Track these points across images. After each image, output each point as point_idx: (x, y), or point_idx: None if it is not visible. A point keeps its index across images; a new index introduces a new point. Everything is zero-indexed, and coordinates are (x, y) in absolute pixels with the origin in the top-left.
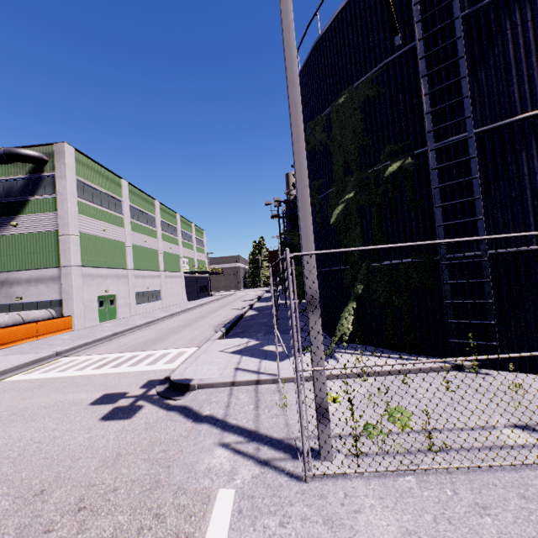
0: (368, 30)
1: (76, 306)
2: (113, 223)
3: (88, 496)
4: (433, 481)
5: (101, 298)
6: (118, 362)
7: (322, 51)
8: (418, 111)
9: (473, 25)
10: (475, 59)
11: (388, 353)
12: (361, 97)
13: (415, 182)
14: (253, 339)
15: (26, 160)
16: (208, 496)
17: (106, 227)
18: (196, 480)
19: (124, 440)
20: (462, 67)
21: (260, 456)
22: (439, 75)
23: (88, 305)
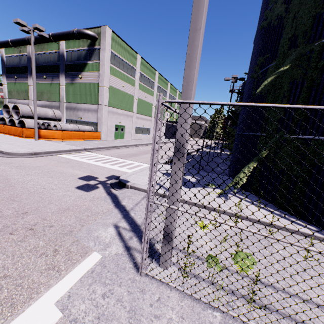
0: None
1: (103, 127)
2: (128, 82)
3: (39, 224)
4: None
5: (117, 126)
6: (107, 161)
7: None
8: None
9: None
10: None
11: (272, 208)
12: None
13: None
14: None
15: (87, 38)
16: (86, 253)
17: (124, 85)
18: (88, 240)
19: (76, 202)
20: None
21: (128, 243)
22: None
23: (110, 128)
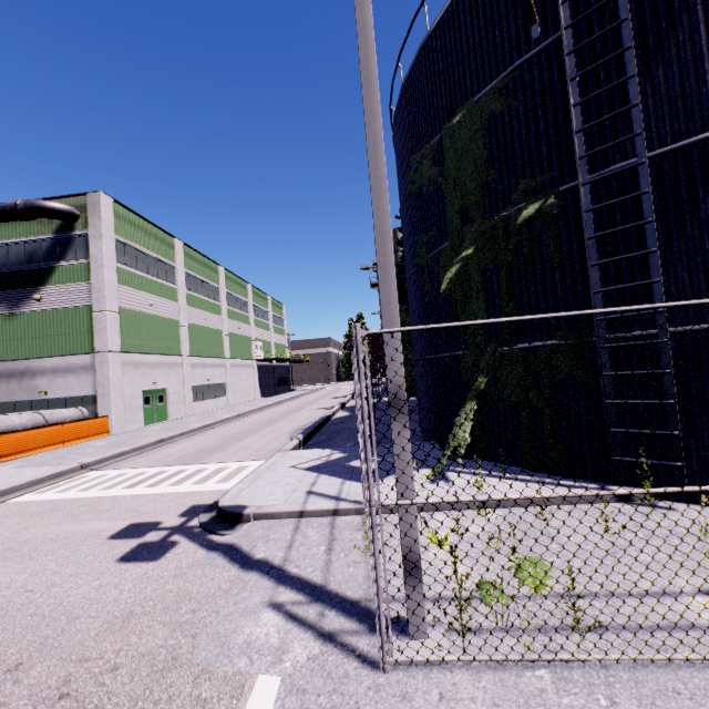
0: (494, 20)
1: (115, 403)
2: (163, 295)
3: (77, 676)
4: (578, 680)
5: (147, 393)
6: (158, 479)
7: (431, 55)
8: (565, 130)
9: (646, 2)
10: (648, 50)
11: (523, 474)
12: (485, 114)
13: (561, 232)
14: (338, 450)
15: (52, 216)
16: (242, 685)
17: (154, 301)
18: (228, 659)
19: (143, 593)
20: (629, 63)
21: (323, 626)
22: (595, 76)
23: (130, 402)
